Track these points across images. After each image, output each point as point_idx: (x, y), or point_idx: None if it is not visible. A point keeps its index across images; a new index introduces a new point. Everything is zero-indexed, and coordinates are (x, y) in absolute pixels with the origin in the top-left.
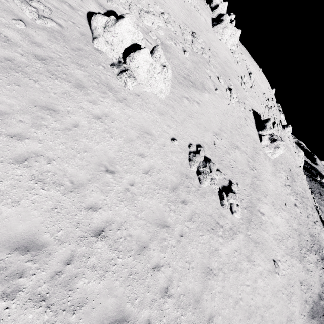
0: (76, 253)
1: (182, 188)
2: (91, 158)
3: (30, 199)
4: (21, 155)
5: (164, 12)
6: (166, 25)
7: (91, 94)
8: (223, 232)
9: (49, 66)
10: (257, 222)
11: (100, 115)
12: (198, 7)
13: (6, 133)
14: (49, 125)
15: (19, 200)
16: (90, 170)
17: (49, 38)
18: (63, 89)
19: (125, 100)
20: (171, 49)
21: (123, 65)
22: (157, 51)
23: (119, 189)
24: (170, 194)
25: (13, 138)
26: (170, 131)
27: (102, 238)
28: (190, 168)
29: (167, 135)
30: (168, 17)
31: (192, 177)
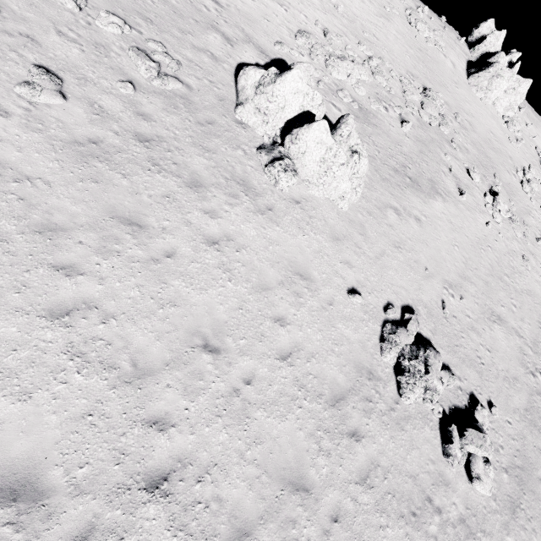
0: (101, 522)
1: (355, 400)
2: (182, 319)
3: (52, 390)
4: (63, 304)
5: (372, 57)
6: (373, 77)
7: (211, 198)
8: (439, 525)
9: (153, 150)
10: (537, 513)
11: (219, 236)
12: (442, 44)
13: (51, 262)
14: (125, 252)
15: (34, 389)
16: (174, 342)
17: (166, 106)
18: (165, 190)
19: (271, 210)
20: (376, 119)
21: (278, 148)
22: (345, 125)
23: (221, 387)
24: (326, 412)
25: (60, 272)
26: (350, 274)
27: (159, 495)
28: (380, 357)
29: (341, 281)
30: (380, 64)
31: (381, 379)
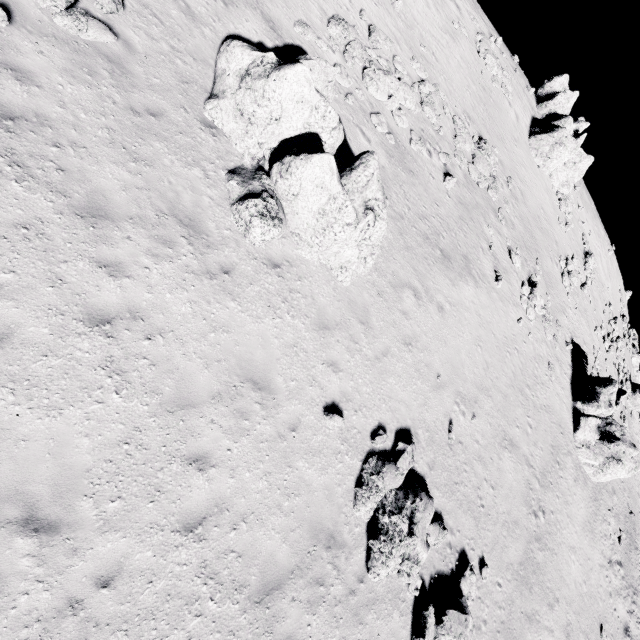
0: None
1: (299, 586)
2: None
3: None
4: None
5: (426, 81)
6: (422, 107)
7: (119, 241)
8: None
9: (20, 137)
10: None
11: (117, 310)
12: (509, 89)
13: None
14: None
15: None
16: None
17: (73, 66)
18: (23, 213)
19: (228, 274)
20: (415, 164)
21: (261, 178)
22: (364, 168)
23: (41, 602)
24: (245, 616)
25: None
26: (333, 381)
27: None
28: (352, 510)
29: (317, 393)
30: (433, 93)
31: (346, 544)
